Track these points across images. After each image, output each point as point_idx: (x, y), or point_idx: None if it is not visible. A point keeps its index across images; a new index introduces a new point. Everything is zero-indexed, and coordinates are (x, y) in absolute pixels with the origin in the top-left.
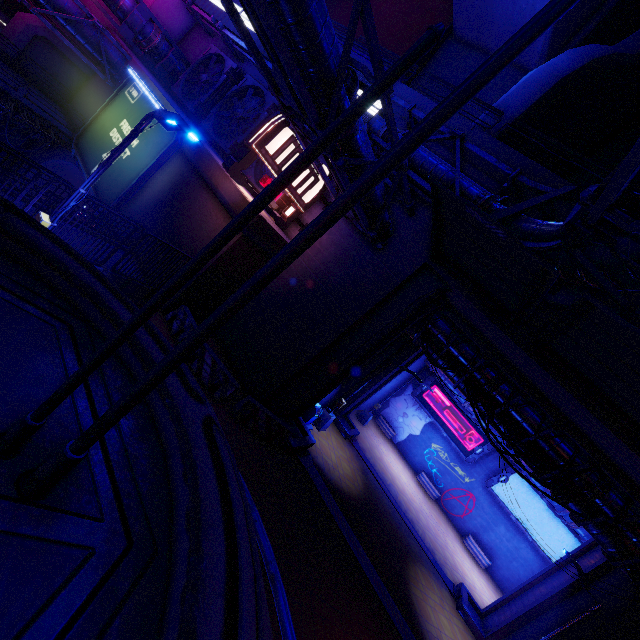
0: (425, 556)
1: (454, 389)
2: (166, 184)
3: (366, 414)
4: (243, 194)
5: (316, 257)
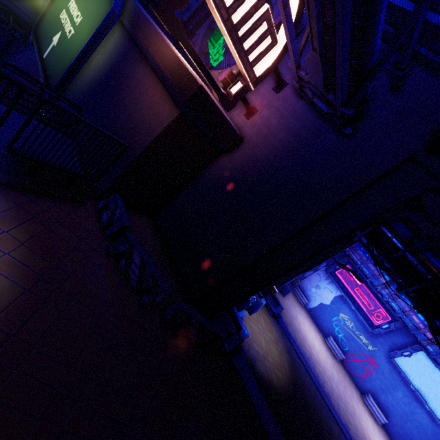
0: (343, 437)
1: (369, 273)
2: (106, 62)
3: (287, 288)
4: (181, 60)
5: (263, 144)
